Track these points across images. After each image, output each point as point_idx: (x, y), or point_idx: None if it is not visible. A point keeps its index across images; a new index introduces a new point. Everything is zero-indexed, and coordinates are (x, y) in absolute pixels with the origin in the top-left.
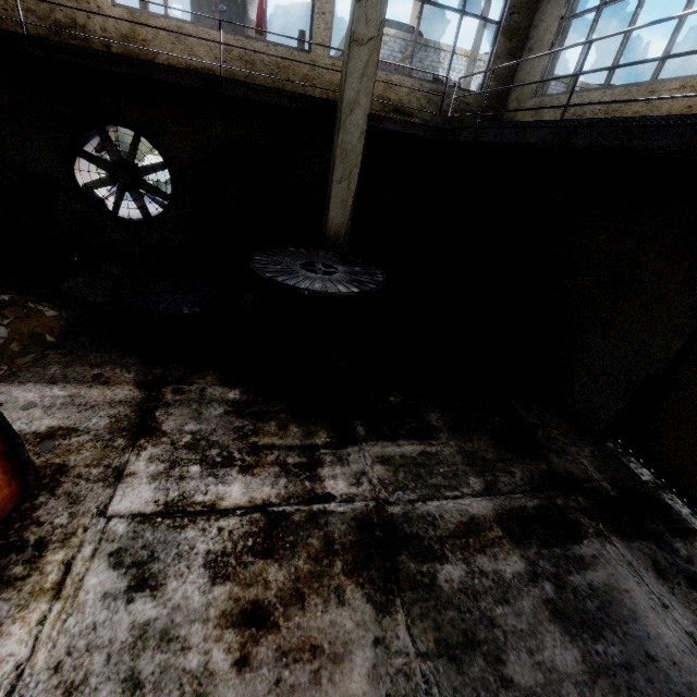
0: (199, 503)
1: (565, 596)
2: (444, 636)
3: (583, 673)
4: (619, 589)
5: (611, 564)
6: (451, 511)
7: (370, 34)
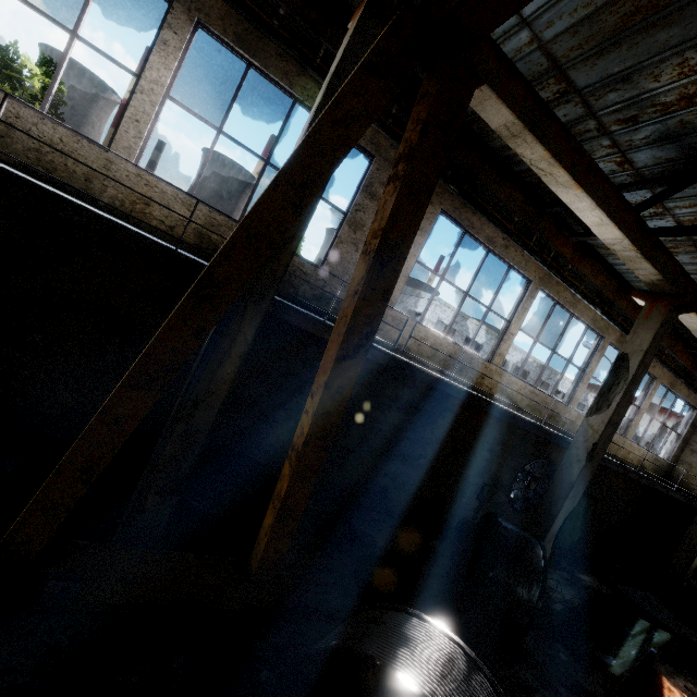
0: None
1: None
2: None
3: None
4: None
5: None
6: None
7: None
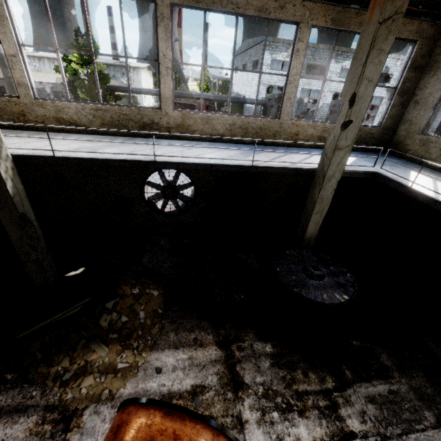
0: None
1: None
2: None
3: None
4: None
5: None
6: None
7: (347, 144)
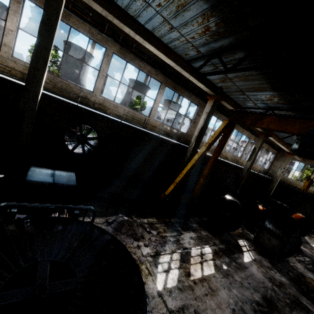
0: None
1: None
2: None
3: None
4: None
5: None
6: None
7: (281, 175)
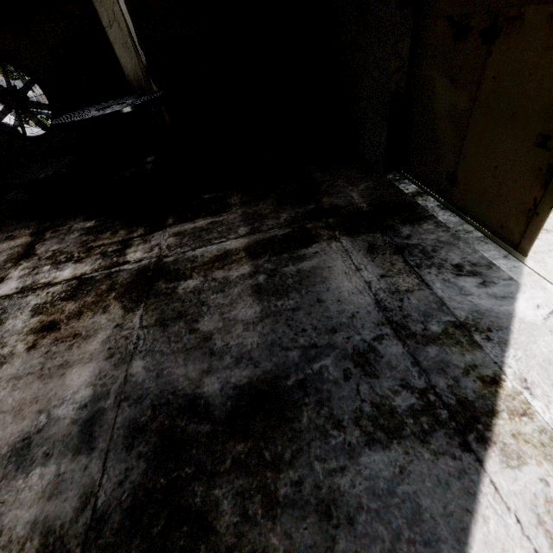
0: (41, 283)
1: (272, 280)
2: (164, 316)
3: (255, 318)
4: (323, 268)
5: (328, 254)
6: (212, 251)
7: None
